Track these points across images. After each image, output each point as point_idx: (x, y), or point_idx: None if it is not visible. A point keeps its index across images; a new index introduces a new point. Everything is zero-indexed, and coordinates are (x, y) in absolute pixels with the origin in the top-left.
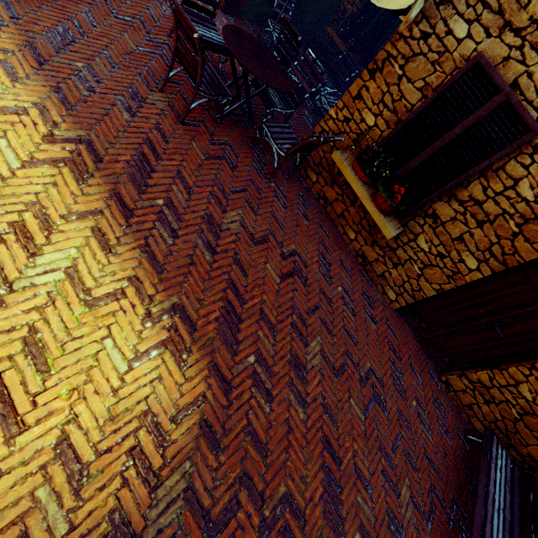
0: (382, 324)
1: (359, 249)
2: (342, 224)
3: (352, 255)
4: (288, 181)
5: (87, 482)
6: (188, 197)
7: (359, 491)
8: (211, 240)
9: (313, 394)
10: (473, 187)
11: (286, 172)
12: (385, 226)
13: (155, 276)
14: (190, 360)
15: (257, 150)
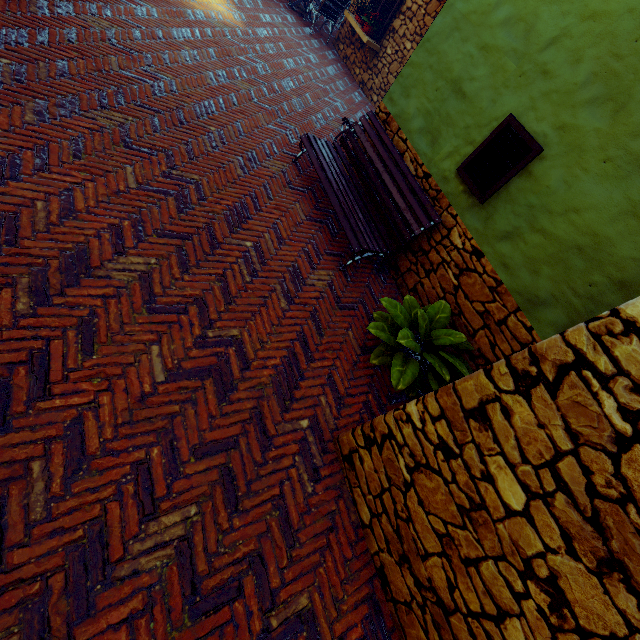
0: (362, 104)
1: (361, 79)
2: (354, 68)
3: (357, 84)
4: (325, 45)
5: (195, 2)
6: (260, 7)
7: (305, 97)
8: (265, 19)
9: (296, 71)
10: (407, 2)
11: (325, 43)
12: (364, 36)
13: (235, 4)
14: (240, 21)
15: (309, 28)
